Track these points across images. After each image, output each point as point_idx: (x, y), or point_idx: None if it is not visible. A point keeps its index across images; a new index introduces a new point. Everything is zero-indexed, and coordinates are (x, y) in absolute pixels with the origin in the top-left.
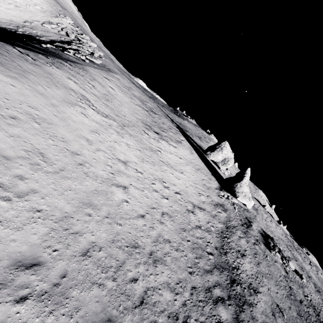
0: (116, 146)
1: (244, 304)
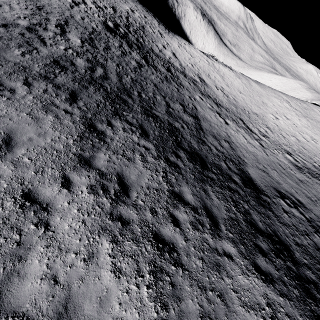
0: (289, 114)
1: (319, 180)
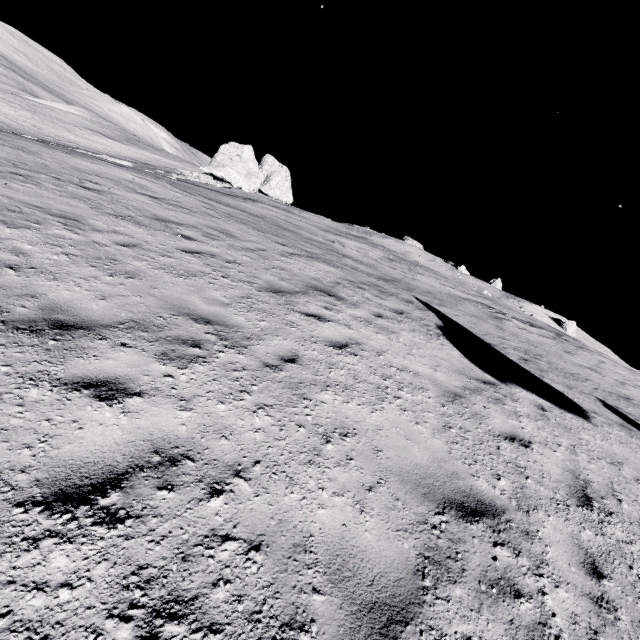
0: None
1: None
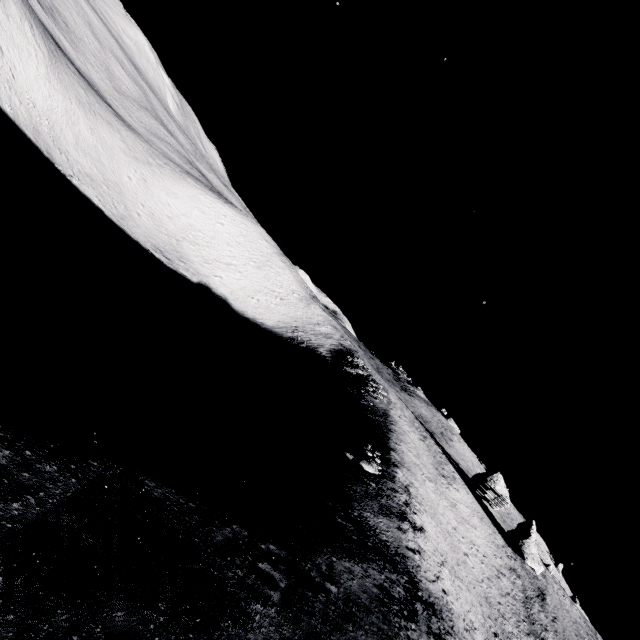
0: (446, 513)
1: None
